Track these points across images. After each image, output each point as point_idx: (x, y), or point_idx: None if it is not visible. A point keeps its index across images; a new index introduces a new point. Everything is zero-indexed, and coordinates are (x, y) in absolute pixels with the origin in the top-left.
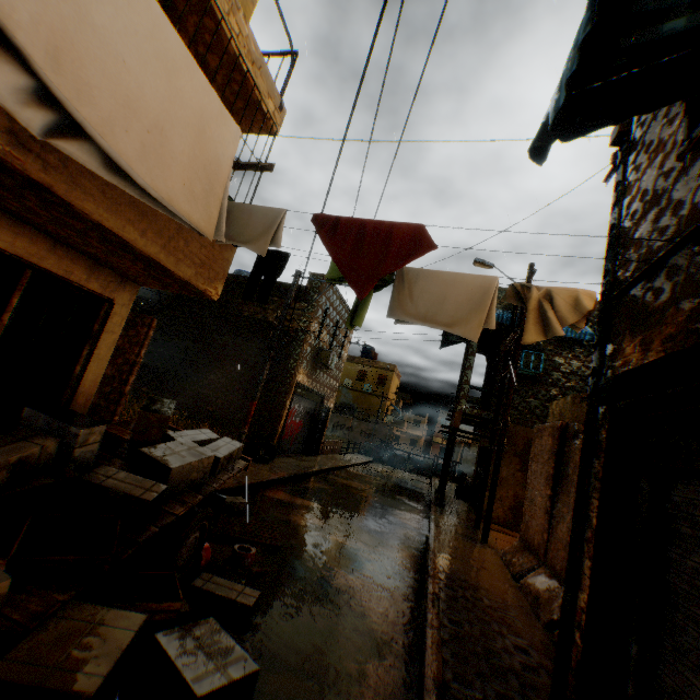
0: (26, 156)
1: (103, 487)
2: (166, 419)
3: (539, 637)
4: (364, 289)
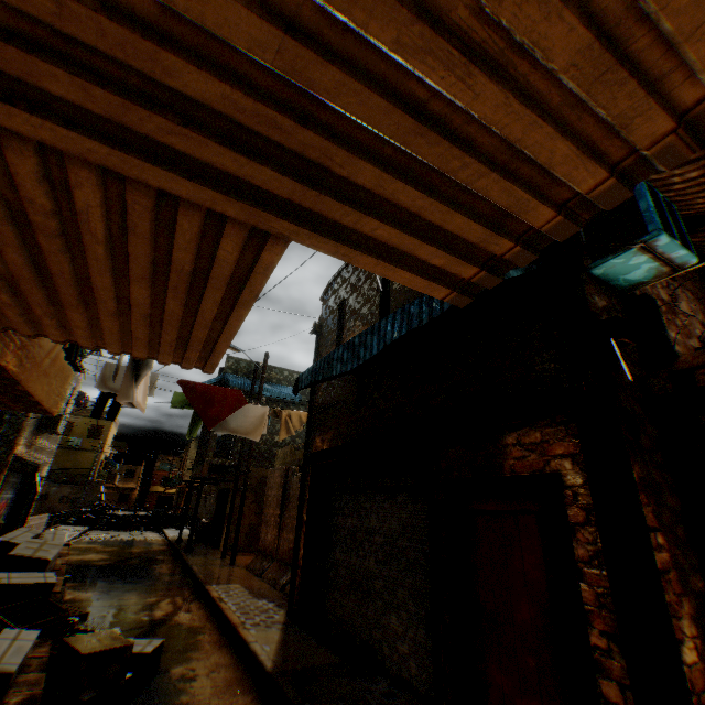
0: (22, 370)
1: (14, 584)
2: (3, 526)
3: (278, 594)
4: (214, 426)
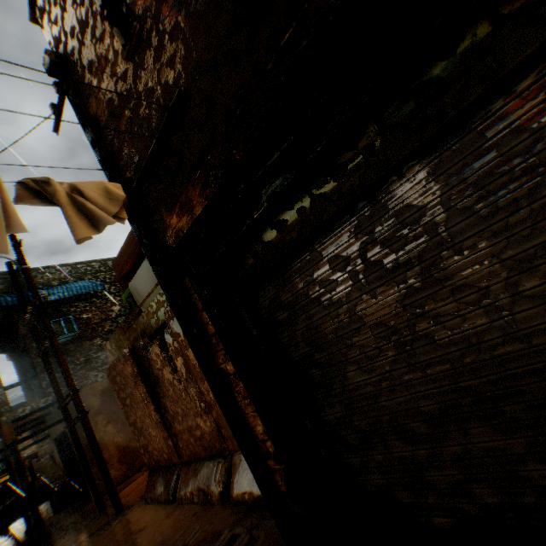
0: None
1: None
2: None
3: (228, 513)
4: None
